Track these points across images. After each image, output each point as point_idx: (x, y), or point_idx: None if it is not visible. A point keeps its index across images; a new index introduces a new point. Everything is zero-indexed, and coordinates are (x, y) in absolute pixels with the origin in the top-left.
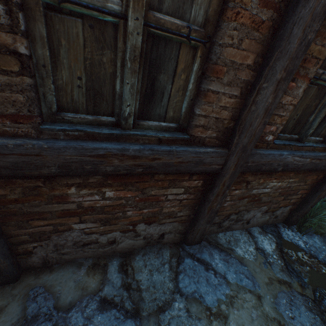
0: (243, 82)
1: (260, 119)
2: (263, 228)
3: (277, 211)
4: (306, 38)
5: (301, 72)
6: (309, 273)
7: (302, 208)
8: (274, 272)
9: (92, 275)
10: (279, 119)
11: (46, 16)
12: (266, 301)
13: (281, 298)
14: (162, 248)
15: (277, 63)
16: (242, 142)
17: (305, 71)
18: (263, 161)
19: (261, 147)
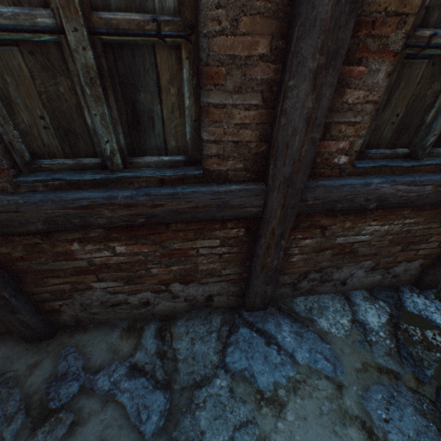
0: (261, 83)
1: (301, 136)
2: (372, 292)
3: (396, 267)
4: None
5: (371, 45)
6: (439, 363)
7: None
8: (374, 355)
9: (126, 338)
10: (352, 129)
11: None
12: (349, 393)
13: (375, 392)
14: (212, 313)
15: (302, 44)
16: (282, 172)
17: (381, 41)
18: (335, 196)
19: (330, 175)
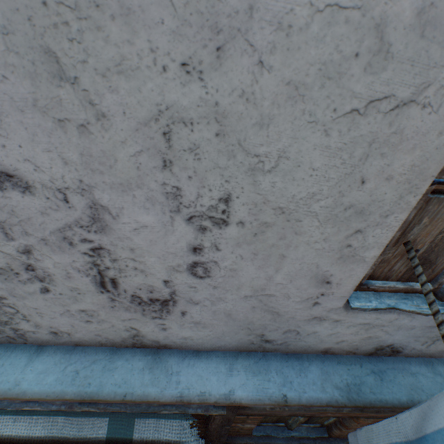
0: None
1: None
2: None
3: None
4: None
5: None
6: None
7: None
8: None
9: None
10: None
11: None
12: None
13: None
14: None
15: None
16: None
17: None
18: None
19: None
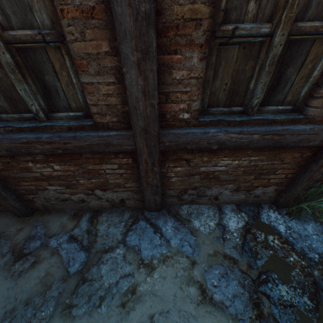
0: (112, 68)
1: (143, 102)
2: (239, 206)
3: (255, 190)
4: (141, 11)
5: (180, 41)
6: (269, 257)
7: (290, 189)
8: (224, 247)
9: (71, 220)
10: (186, 95)
11: None
12: (198, 267)
13: (215, 269)
14: (125, 211)
15: (122, 46)
16: (138, 125)
17: (187, 38)
18: (184, 140)
19: (180, 126)
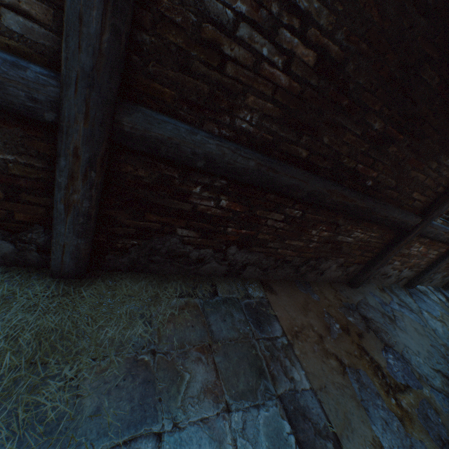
0: None
1: None
2: (433, 288)
3: (446, 277)
4: None
5: None
6: None
7: None
8: None
9: (381, 292)
10: None
11: None
12: None
13: None
14: (399, 287)
15: None
16: None
17: None
18: None
19: None
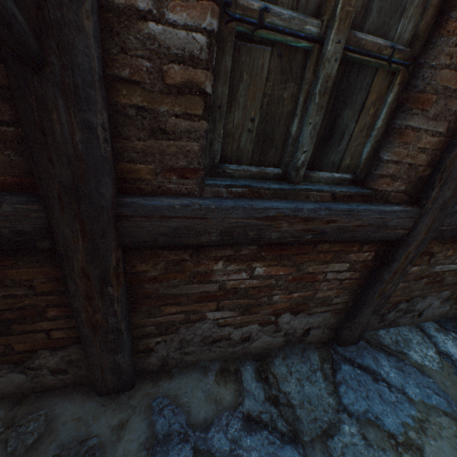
0: (452, 114)
1: None
2: (440, 323)
3: None
4: None
5: None
6: None
7: None
8: None
9: (223, 383)
10: None
11: (234, 47)
12: None
13: None
14: (307, 350)
15: None
16: (443, 196)
17: None
18: None
19: None
